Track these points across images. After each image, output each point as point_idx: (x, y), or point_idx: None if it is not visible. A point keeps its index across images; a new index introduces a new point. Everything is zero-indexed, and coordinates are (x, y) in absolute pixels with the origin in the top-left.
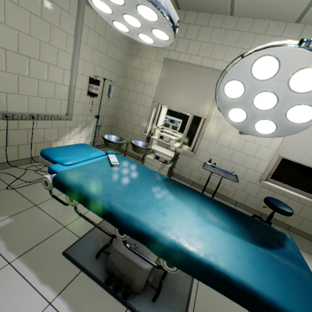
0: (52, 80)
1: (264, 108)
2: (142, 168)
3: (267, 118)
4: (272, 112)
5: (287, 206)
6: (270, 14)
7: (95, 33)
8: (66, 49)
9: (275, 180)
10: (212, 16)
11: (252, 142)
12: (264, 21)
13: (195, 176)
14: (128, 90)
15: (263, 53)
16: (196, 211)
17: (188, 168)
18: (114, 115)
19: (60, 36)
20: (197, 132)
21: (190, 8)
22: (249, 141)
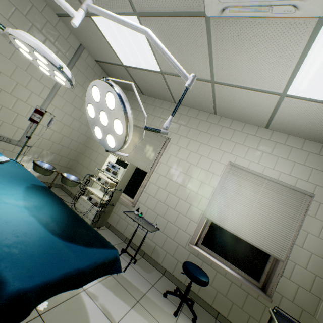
0: (17, 110)
1: (105, 124)
2: (27, 174)
3: (109, 132)
4: (109, 127)
5: (206, 275)
6: (197, 106)
7: (73, 93)
8: (40, 95)
9: (205, 246)
10: (164, 102)
11: (184, 200)
12: (196, 110)
13: (130, 231)
14: (94, 141)
15: (93, 84)
16: (28, 201)
17: (125, 221)
18: (75, 159)
19: (38, 85)
20: (142, 185)
21: (150, 95)
22: (182, 199)
